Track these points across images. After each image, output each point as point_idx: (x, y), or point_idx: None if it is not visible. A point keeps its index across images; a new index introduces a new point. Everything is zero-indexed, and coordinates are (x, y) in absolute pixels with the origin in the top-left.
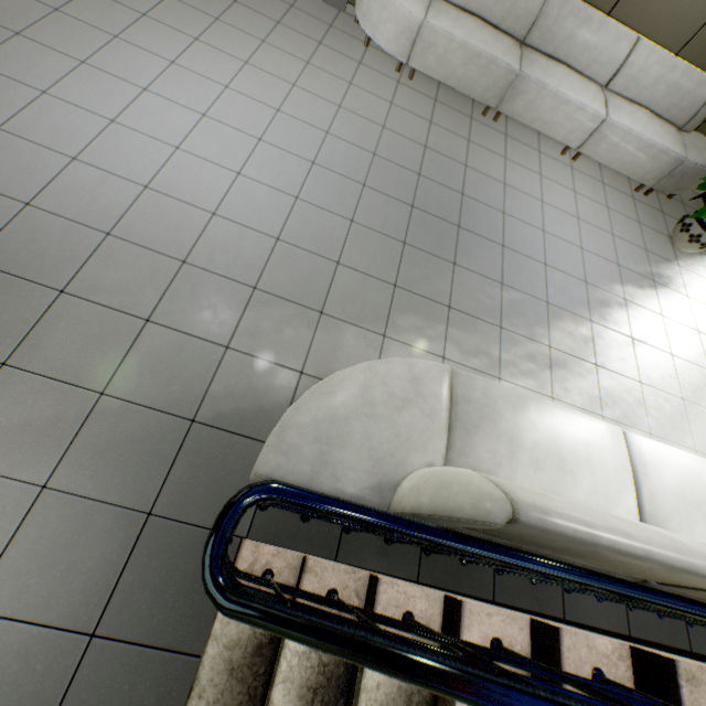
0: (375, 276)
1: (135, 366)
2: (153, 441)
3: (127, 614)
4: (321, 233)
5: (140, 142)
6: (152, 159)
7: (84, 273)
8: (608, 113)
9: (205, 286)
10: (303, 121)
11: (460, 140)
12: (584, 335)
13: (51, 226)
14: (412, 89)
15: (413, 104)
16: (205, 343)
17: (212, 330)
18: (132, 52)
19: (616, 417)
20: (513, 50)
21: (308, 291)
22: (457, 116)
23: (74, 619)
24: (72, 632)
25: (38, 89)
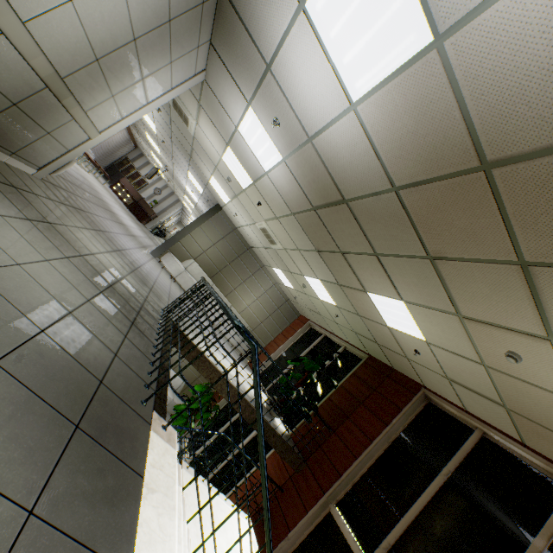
0: None
1: None
2: None
3: None
4: None
5: None
6: None
7: None
8: None
9: None
10: None
11: None
12: None
13: None
14: None
15: None
16: None
17: None
18: None
19: None
20: None
21: None
22: None
23: None
24: None
25: None
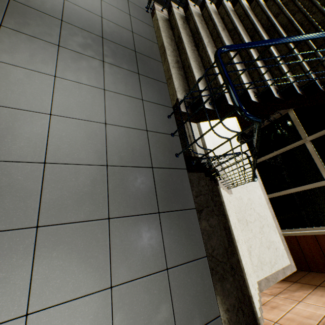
0: None
1: None
2: None
3: (134, 15)
4: None
5: None
6: None
7: None
8: None
9: None
10: None
11: None
12: None
13: None
14: None
15: None
16: None
17: None
18: None
19: None
20: None
21: None
22: None
23: (124, 11)
24: (125, 13)
25: None
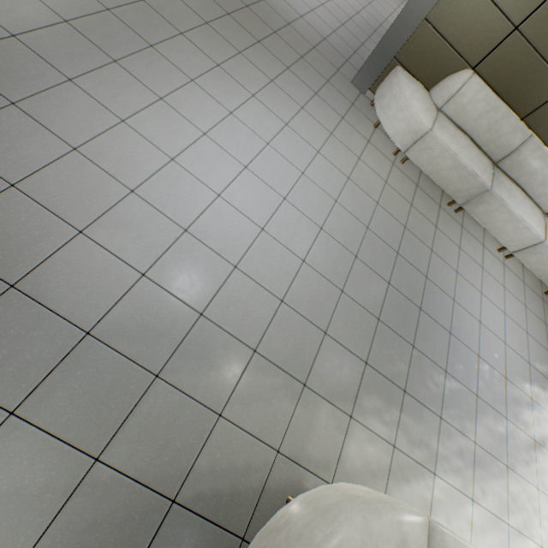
0: (352, 350)
1: (134, 428)
2: (132, 524)
3: None
4: (317, 299)
5: (190, 184)
6: (196, 202)
7: (112, 314)
8: (546, 237)
9: (214, 343)
10: (320, 187)
11: (430, 225)
12: (500, 433)
13: (95, 258)
14: (401, 172)
15: (401, 185)
16: (202, 408)
17: (210, 393)
18: (202, 97)
19: (518, 525)
20: (488, 169)
21: (297, 360)
22: (430, 202)
23: None
24: None
25: (118, 117)
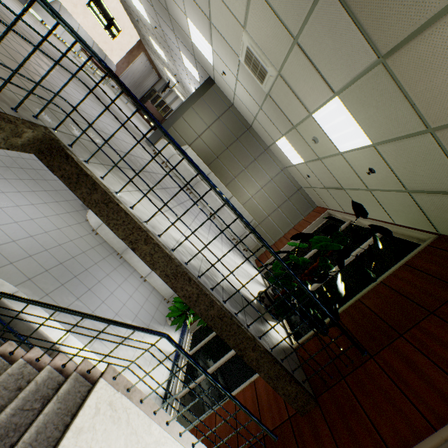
0: (24, 273)
1: None
2: None
3: None
4: (14, 253)
5: None
6: None
7: None
8: None
9: None
10: (40, 225)
11: (101, 256)
12: (100, 327)
13: None
14: (94, 237)
15: (90, 240)
16: None
17: None
18: None
19: None
20: None
21: None
22: (106, 250)
23: None
24: None
25: None
